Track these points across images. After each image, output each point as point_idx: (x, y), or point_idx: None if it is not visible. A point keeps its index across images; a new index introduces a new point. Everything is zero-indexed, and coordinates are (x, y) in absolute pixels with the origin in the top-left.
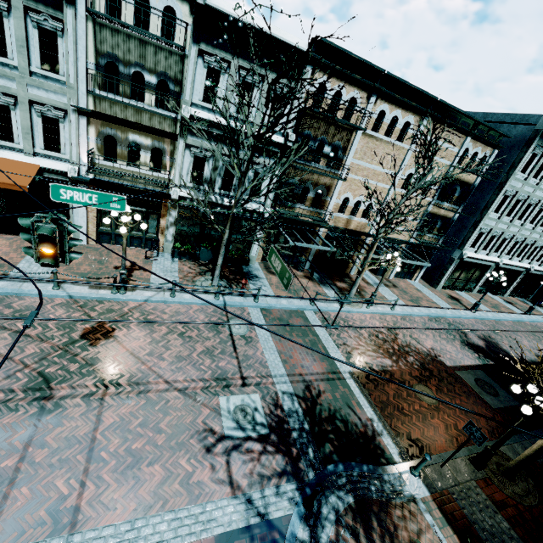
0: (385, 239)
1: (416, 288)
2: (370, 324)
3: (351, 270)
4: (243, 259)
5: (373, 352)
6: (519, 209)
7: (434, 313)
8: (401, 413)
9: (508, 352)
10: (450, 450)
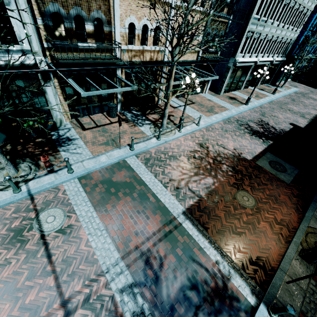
0: (178, 63)
1: (207, 99)
2: (185, 147)
3: (158, 100)
4: (47, 125)
5: (196, 176)
6: (272, 7)
7: (226, 116)
8: (237, 234)
9: (276, 128)
10: (282, 251)
